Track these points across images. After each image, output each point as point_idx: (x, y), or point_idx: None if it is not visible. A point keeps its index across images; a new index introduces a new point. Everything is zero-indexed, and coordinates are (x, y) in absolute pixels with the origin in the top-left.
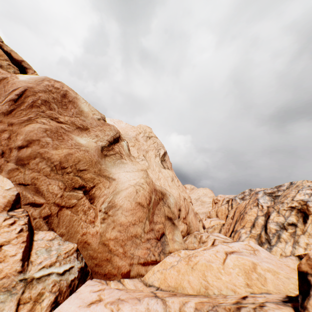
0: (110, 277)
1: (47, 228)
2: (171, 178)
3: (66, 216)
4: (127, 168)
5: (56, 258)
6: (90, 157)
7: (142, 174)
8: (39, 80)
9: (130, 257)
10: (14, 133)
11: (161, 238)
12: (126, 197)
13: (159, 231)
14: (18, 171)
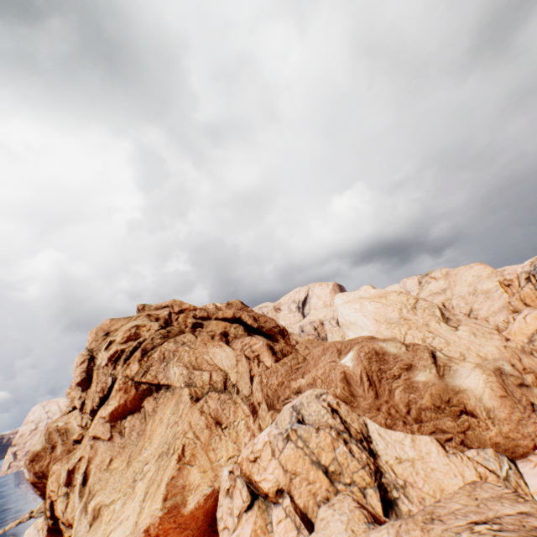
0: (525, 454)
1: (466, 448)
2: (472, 334)
3: (471, 435)
4: (464, 374)
5: (496, 461)
6: (440, 387)
7: (479, 372)
8: (356, 357)
9: (527, 435)
10: (394, 405)
11: (533, 407)
12: (490, 398)
13: (527, 404)
14: (421, 427)
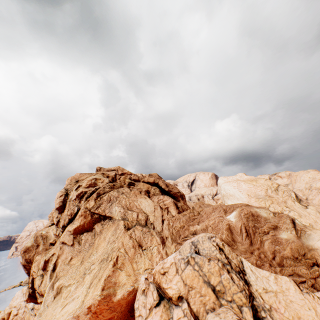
0: None
1: (315, 290)
2: (317, 212)
3: None
4: (315, 237)
5: None
6: (298, 244)
7: None
8: (238, 215)
9: None
10: (263, 252)
11: None
12: None
13: None
14: (283, 270)
